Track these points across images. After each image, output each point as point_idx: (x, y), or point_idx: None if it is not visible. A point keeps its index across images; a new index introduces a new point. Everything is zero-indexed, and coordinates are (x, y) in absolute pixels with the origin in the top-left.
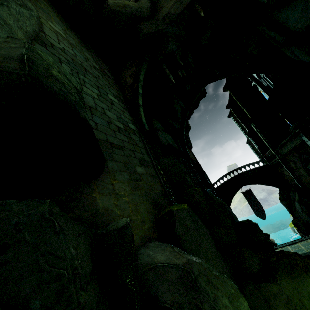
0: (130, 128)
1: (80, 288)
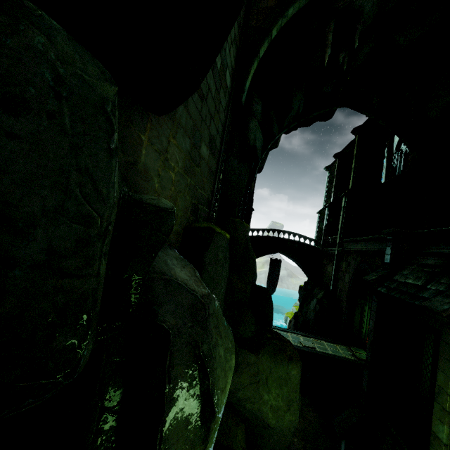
0: (226, 78)
1: (104, 255)
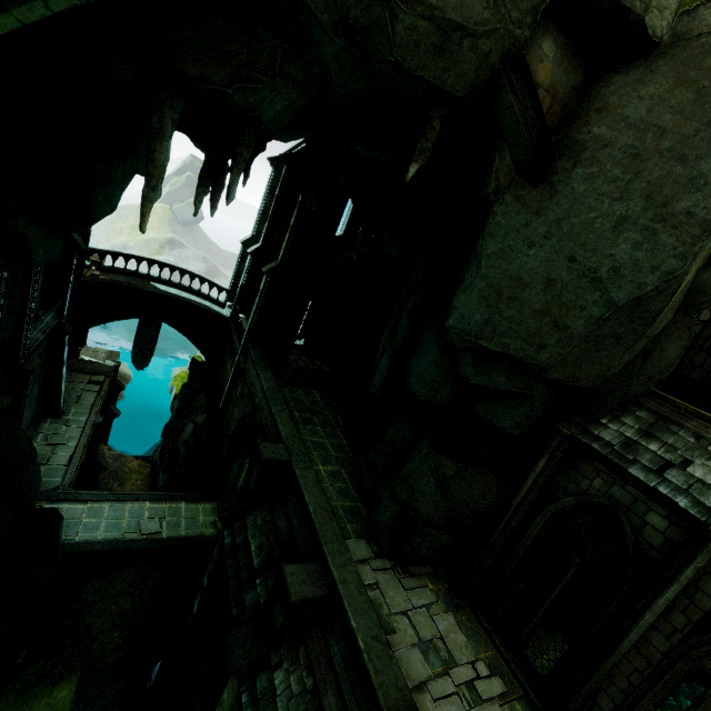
0: None
1: None
